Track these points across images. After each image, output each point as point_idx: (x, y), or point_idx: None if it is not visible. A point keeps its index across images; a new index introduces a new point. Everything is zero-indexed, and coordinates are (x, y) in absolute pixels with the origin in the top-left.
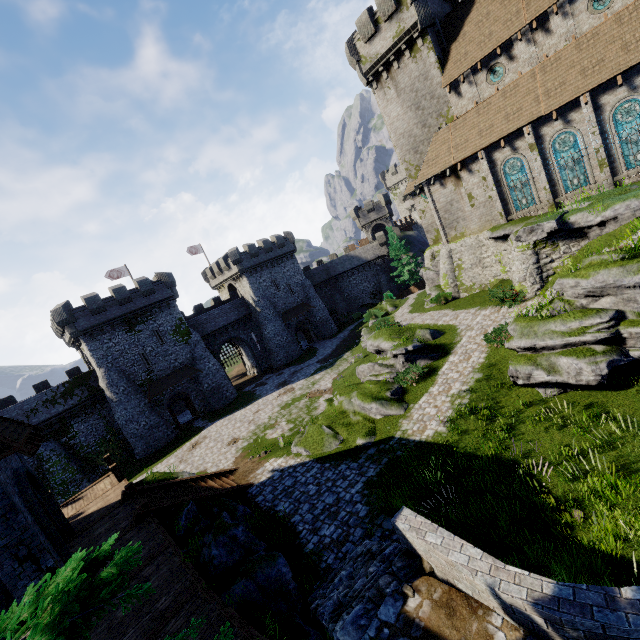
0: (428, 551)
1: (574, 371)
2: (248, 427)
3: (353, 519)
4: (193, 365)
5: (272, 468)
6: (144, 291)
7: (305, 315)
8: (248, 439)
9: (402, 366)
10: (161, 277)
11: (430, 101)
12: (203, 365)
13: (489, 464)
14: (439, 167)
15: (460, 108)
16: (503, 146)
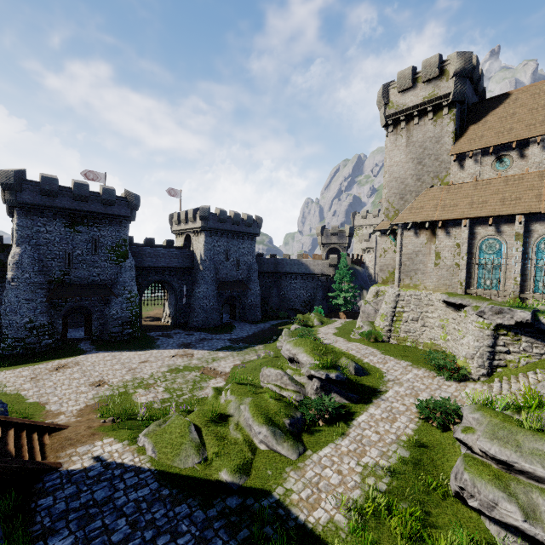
0: None
1: None
2: (124, 374)
3: None
4: (113, 287)
5: (99, 453)
6: (104, 199)
7: (239, 292)
8: (114, 389)
9: (314, 392)
10: (128, 195)
11: (433, 161)
12: (122, 292)
13: None
14: (420, 217)
15: (457, 178)
16: (490, 223)
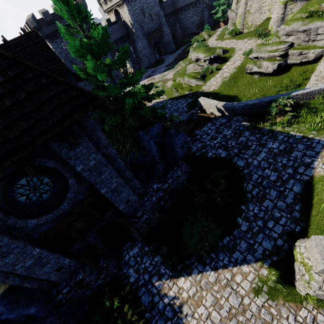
0: (205, 104)
1: (266, 67)
2: None
3: (183, 111)
4: None
5: (153, 102)
6: None
7: (159, 37)
8: None
9: (207, 66)
10: (78, 0)
11: None
12: None
13: (227, 97)
14: None
15: None
16: None
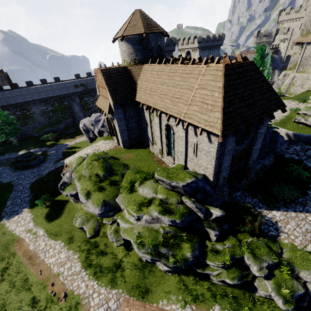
0: (276, 129)
1: None
2: None
3: None
4: None
5: None
6: (167, 44)
7: None
8: None
9: None
10: (173, 39)
11: None
12: None
13: None
14: None
15: None
16: None
